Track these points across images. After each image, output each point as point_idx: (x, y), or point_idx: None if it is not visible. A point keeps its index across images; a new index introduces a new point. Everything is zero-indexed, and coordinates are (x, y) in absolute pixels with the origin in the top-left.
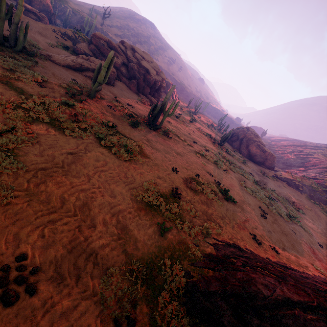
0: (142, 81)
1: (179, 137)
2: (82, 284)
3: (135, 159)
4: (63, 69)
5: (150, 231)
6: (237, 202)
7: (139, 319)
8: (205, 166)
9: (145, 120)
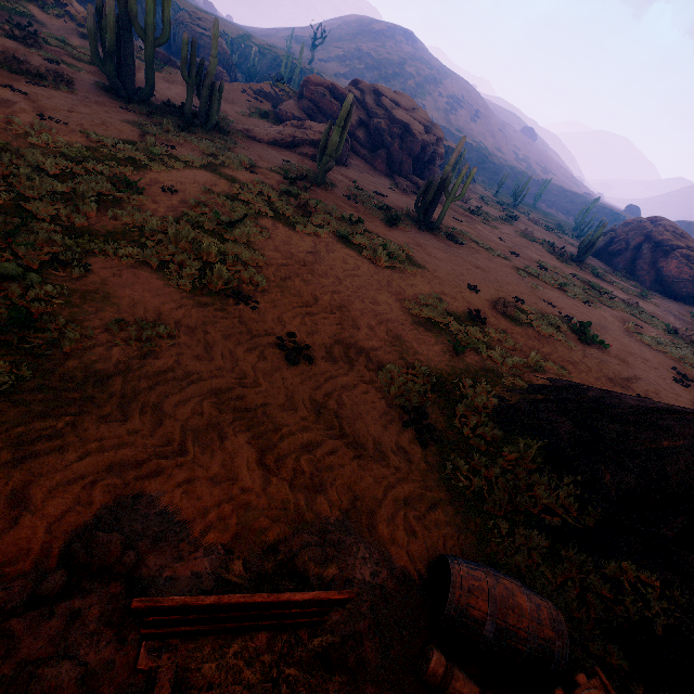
0: (398, 149)
1: (478, 244)
2: (357, 371)
3: (401, 267)
4: (268, 148)
5: (436, 349)
6: (611, 346)
7: (432, 417)
8: (537, 291)
9: (409, 217)
